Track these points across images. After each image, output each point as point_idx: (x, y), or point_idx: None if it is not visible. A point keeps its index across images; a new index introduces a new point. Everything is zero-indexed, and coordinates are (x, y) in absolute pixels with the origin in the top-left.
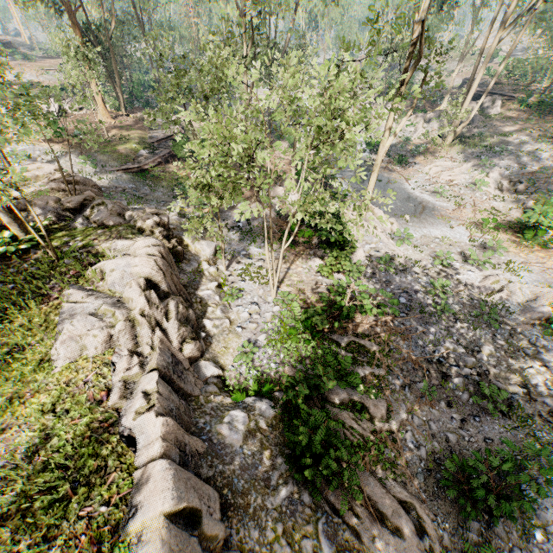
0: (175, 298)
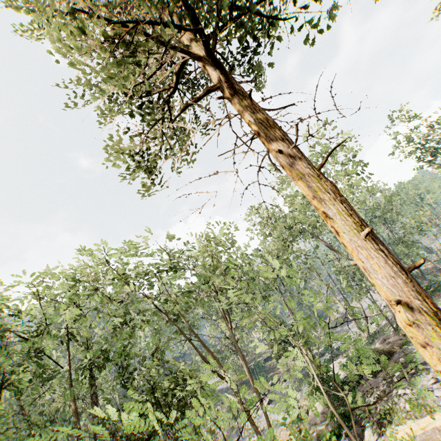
0: None
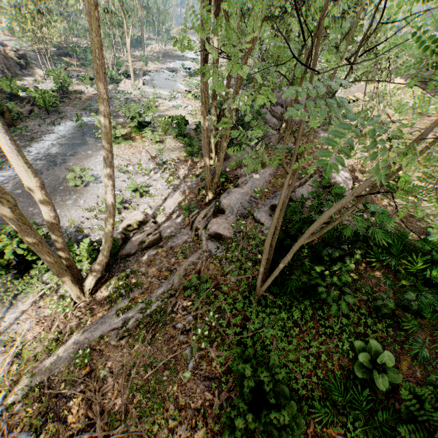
0: (0, 62)
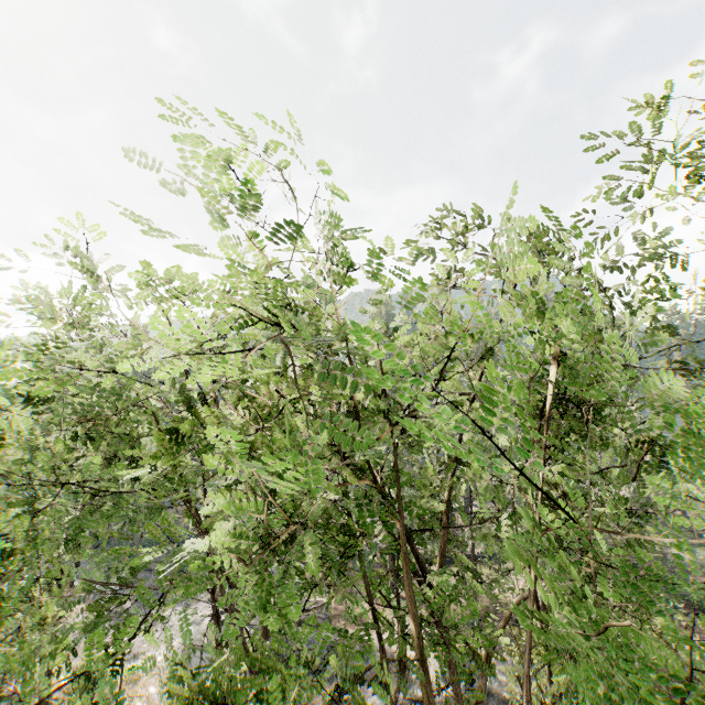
0: None
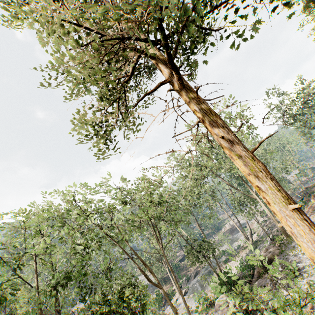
0: None
